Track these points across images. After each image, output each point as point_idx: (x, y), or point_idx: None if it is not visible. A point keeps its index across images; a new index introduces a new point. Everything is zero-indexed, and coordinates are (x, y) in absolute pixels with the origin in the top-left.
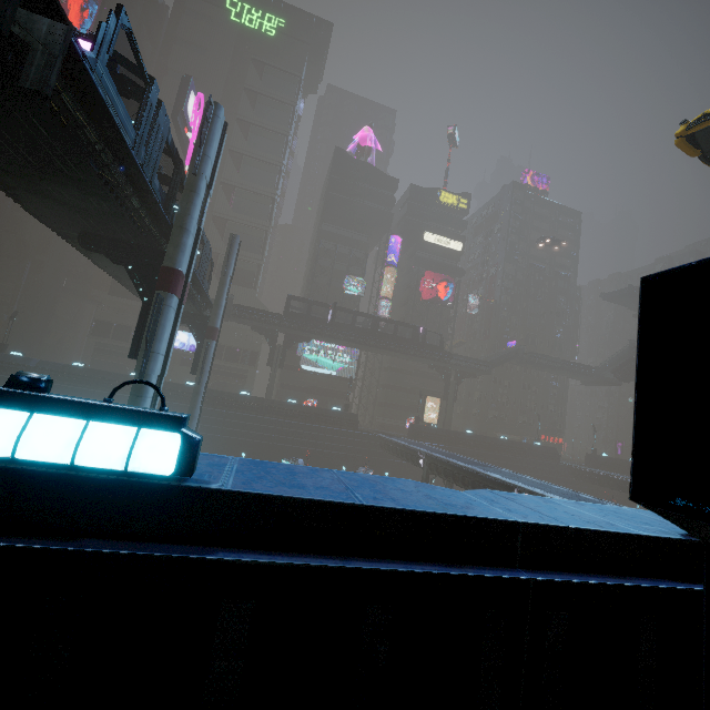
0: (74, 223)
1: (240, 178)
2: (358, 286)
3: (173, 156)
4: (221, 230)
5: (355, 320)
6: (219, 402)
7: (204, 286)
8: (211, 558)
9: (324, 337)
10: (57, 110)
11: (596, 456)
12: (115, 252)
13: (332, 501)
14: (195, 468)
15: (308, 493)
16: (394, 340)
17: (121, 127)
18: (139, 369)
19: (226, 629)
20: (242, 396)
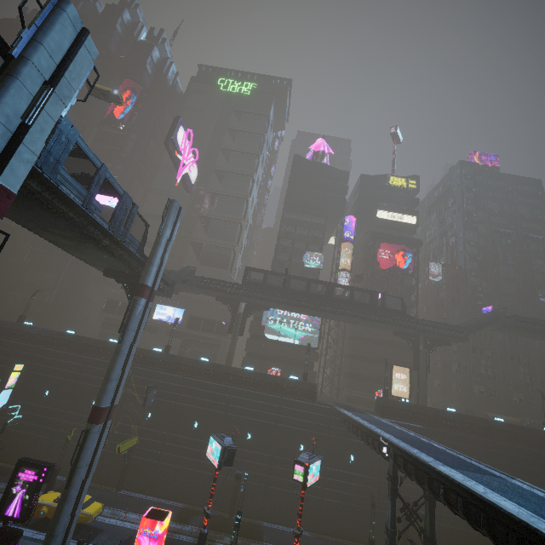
0: None
1: (221, 187)
2: (317, 260)
3: None
4: (205, 226)
5: (309, 286)
6: (178, 367)
7: (118, 236)
8: None
9: (280, 304)
10: None
11: None
12: None
13: None
14: None
15: None
16: (350, 304)
17: None
18: None
19: None
20: (200, 362)
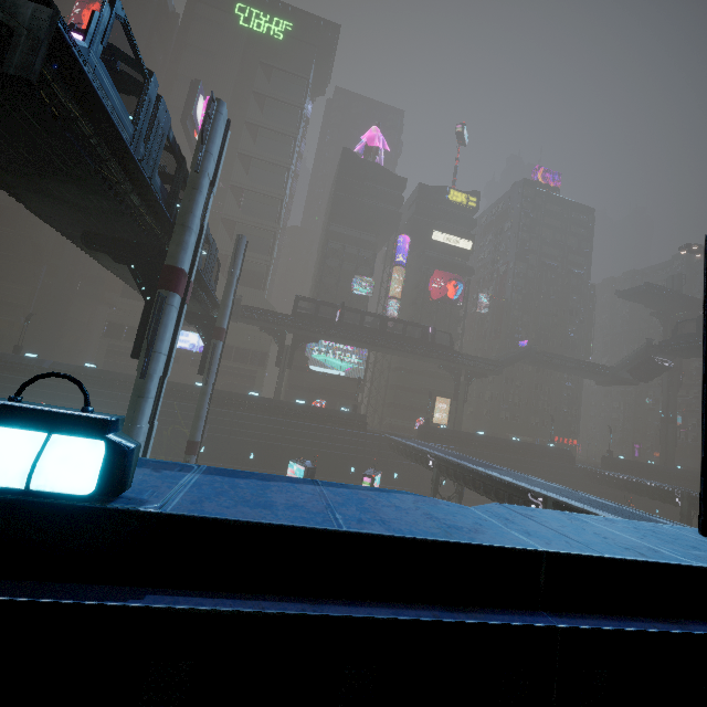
0: (77, 222)
1: (248, 180)
2: (367, 286)
3: (175, 154)
4: (230, 232)
5: (363, 320)
6: (227, 402)
7: (210, 286)
8: (134, 606)
9: (332, 338)
10: (47, 101)
11: (612, 458)
12: (118, 251)
13: (301, 527)
14: (130, 484)
15: (274, 514)
16: (403, 339)
17: (118, 121)
18: (140, 369)
19: (153, 701)
20: (250, 397)
